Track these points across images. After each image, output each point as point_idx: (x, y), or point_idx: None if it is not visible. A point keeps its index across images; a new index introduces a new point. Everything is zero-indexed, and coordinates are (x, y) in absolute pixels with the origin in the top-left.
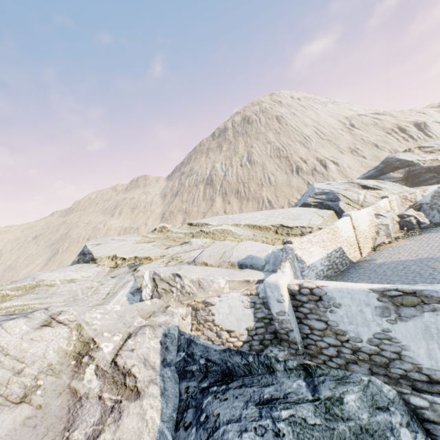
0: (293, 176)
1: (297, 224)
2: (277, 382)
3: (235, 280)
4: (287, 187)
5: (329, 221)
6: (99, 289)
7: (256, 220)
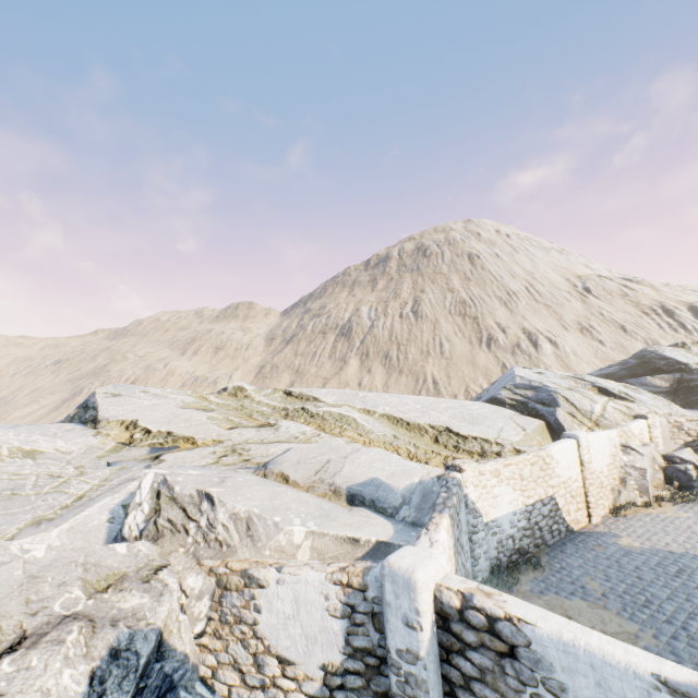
0: (481, 349)
1: (476, 433)
2: None
3: (327, 534)
4: (468, 365)
5: (535, 440)
6: (69, 482)
7: (405, 410)
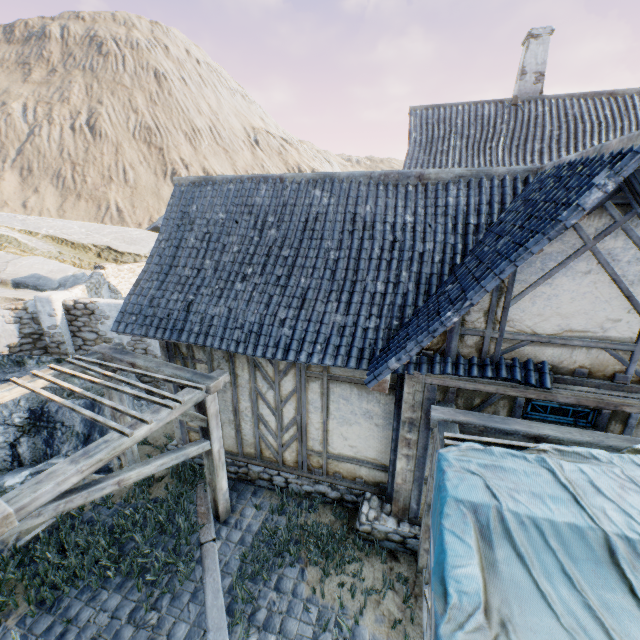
0: (167, 183)
1: (132, 250)
2: (25, 370)
3: None
4: (154, 196)
5: None
6: None
7: (70, 233)
